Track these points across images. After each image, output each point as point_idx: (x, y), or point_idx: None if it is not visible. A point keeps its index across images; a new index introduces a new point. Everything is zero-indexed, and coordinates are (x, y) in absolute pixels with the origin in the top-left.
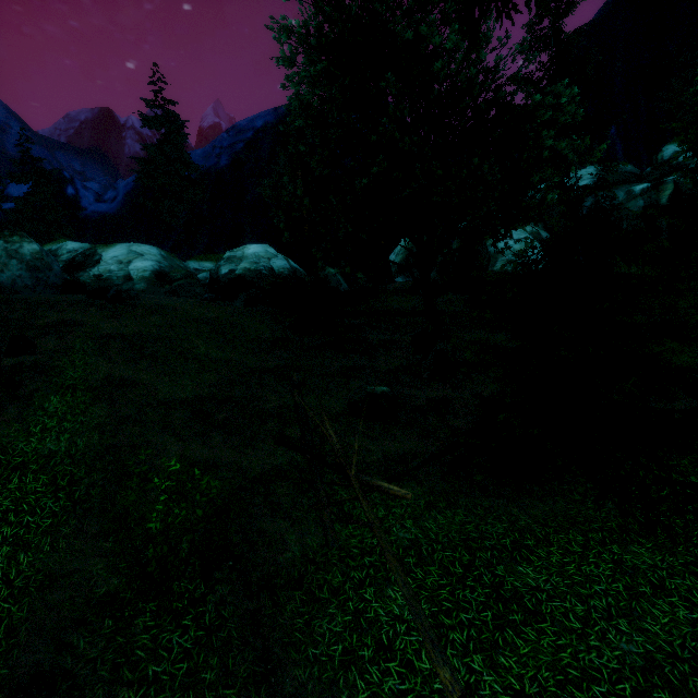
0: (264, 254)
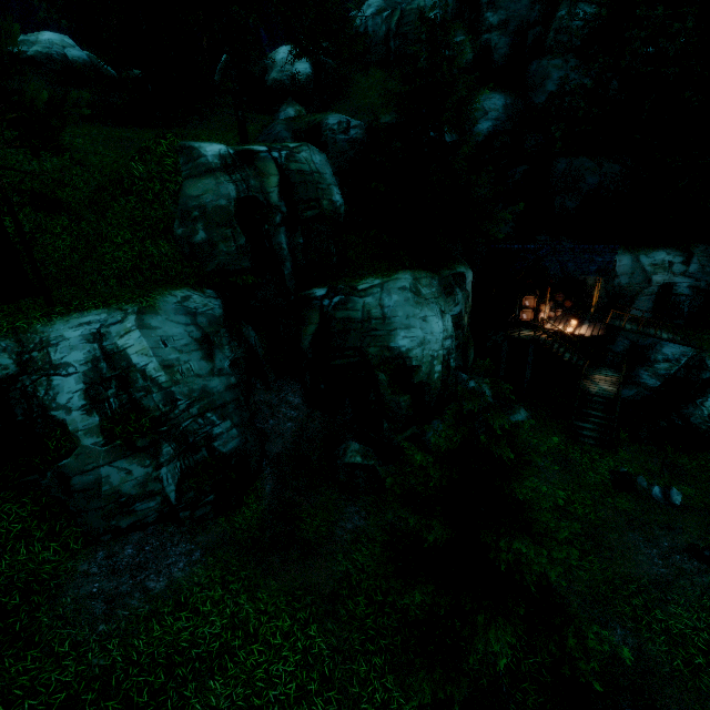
0: (59, 42)
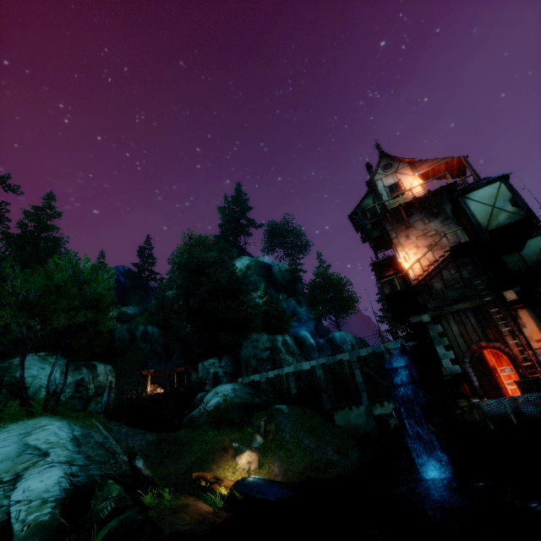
0: None
